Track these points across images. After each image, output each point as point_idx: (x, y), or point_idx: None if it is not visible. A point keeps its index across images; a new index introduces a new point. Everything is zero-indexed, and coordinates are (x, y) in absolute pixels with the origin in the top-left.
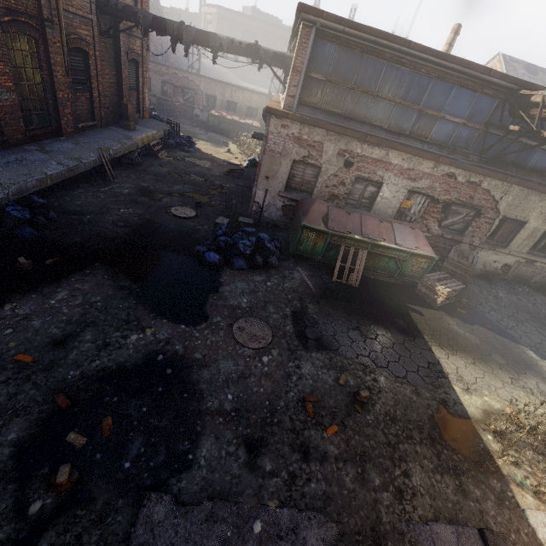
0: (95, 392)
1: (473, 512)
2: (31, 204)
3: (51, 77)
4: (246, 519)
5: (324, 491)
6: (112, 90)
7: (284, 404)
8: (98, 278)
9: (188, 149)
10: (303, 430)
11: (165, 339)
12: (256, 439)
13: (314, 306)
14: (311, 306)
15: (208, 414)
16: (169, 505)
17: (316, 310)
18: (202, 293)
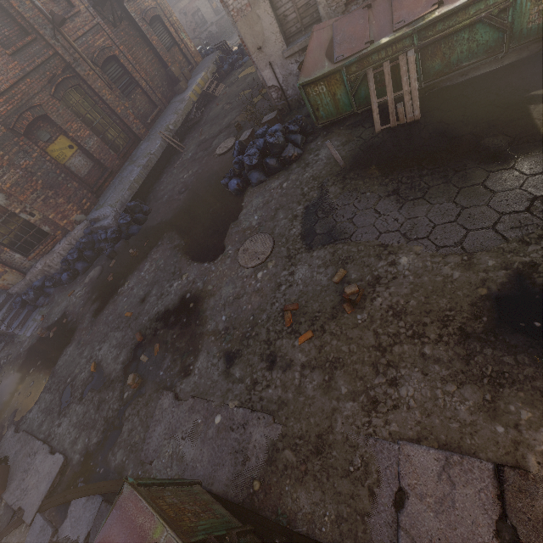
0: (153, 329)
1: (497, 440)
2: (130, 209)
3: (105, 103)
4: (212, 413)
5: (279, 397)
6: (156, 67)
7: (266, 317)
8: (164, 246)
9: (241, 63)
10: (276, 340)
11: (192, 280)
12: (233, 352)
13: (336, 187)
14: (333, 189)
15: (207, 335)
16: (171, 399)
17: (337, 192)
18: (226, 226)
